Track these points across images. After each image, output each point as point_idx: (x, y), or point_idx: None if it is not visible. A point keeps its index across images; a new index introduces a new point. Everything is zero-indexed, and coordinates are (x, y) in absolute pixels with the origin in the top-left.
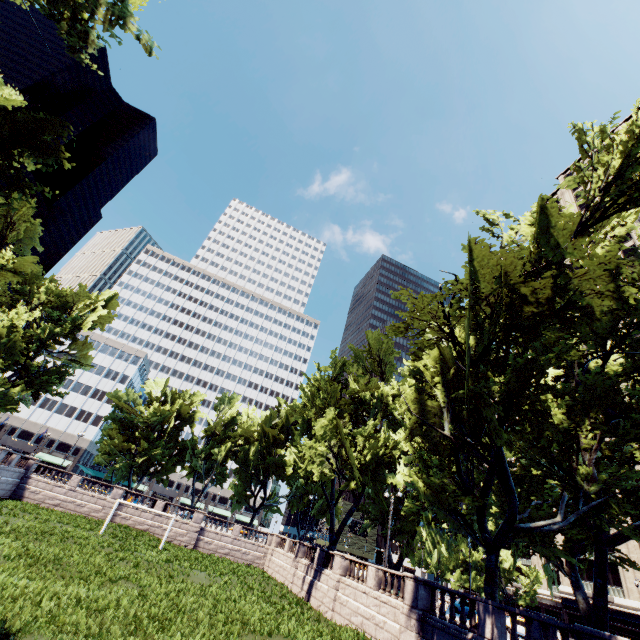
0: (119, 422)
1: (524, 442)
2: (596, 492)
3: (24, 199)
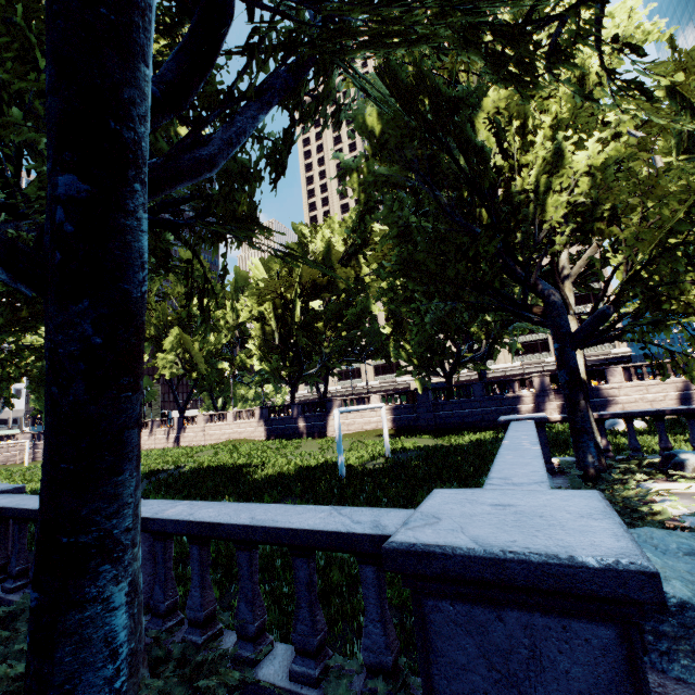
0: None
1: (305, 338)
2: (329, 353)
3: None
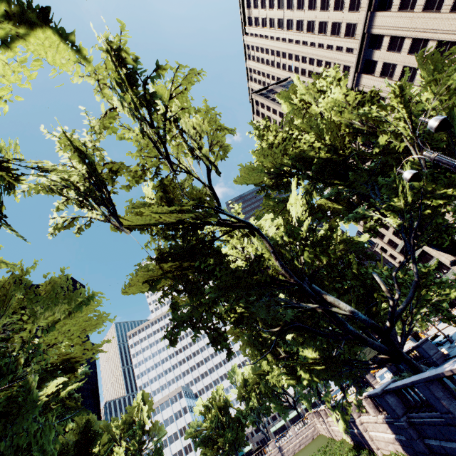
0: (202, 443)
1: None
2: None
3: (79, 417)
